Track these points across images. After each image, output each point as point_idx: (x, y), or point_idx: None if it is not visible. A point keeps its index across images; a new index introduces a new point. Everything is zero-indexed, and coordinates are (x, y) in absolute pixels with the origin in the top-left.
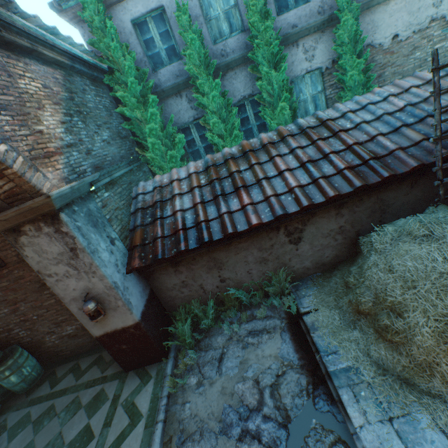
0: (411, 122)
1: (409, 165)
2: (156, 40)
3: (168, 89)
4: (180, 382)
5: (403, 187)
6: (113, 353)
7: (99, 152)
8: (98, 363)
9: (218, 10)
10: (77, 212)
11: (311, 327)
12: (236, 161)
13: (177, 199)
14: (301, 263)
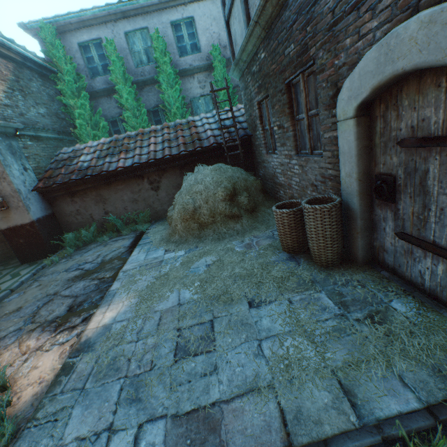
0: (228, 124)
1: (210, 143)
2: (95, 59)
3: (101, 92)
4: (54, 260)
5: (220, 160)
6: (13, 246)
7: (32, 118)
8: (4, 265)
9: (140, 47)
10: (1, 141)
11: (146, 233)
12: (131, 139)
13: (83, 156)
14: (161, 206)
